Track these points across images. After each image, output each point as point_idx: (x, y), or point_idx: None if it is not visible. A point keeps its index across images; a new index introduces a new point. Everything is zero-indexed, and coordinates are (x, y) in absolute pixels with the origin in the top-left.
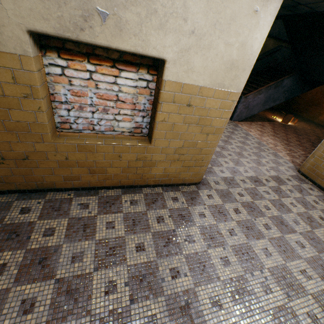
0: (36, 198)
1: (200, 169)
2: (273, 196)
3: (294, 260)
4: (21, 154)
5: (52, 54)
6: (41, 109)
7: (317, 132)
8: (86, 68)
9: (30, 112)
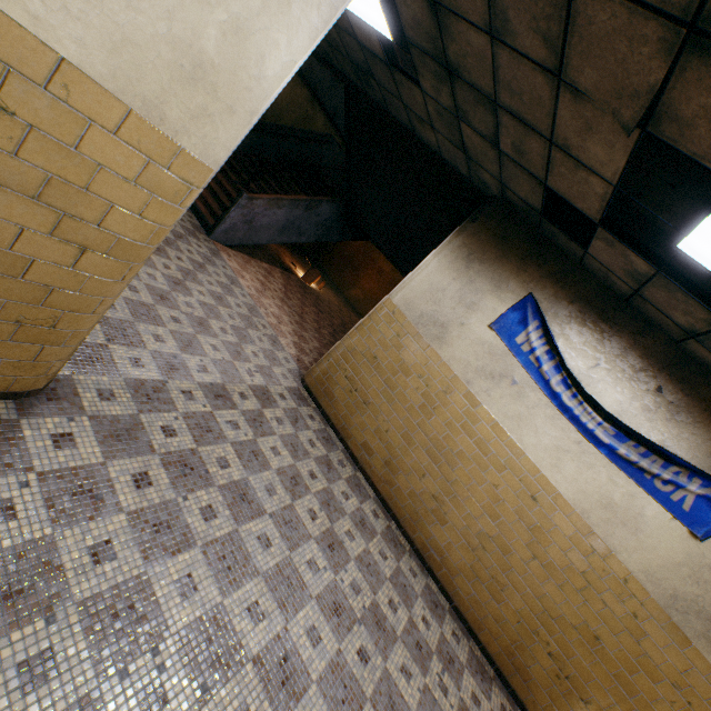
0: None
1: (41, 352)
2: (246, 433)
3: (243, 586)
4: None
5: None
6: None
7: (345, 314)
8: None
9: None
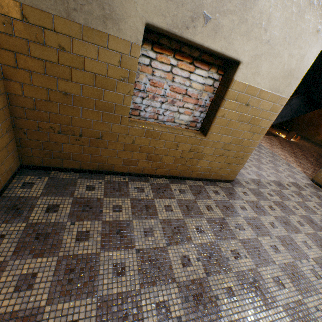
0: (96, 178)
1: (238, 166)
2: (297, 199)
3: None
4: (97, 133)
5: (146, 47)
6: (130, 93)
7: (317, 150)
8: (169, 62)
9: (120, 94)
